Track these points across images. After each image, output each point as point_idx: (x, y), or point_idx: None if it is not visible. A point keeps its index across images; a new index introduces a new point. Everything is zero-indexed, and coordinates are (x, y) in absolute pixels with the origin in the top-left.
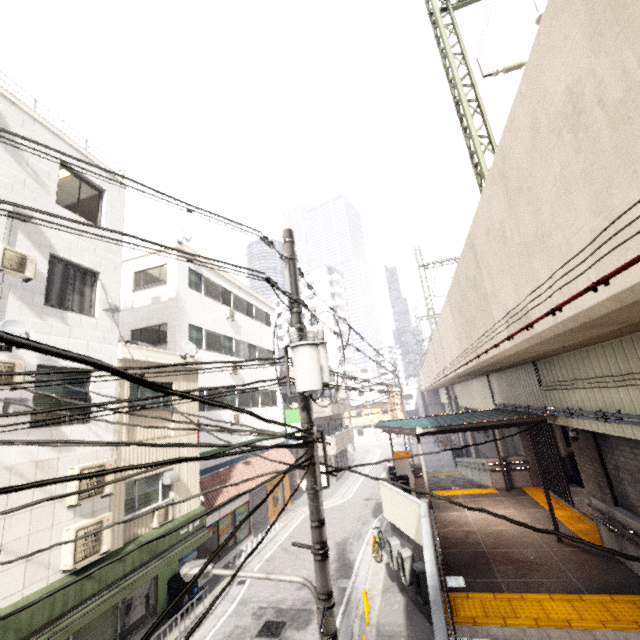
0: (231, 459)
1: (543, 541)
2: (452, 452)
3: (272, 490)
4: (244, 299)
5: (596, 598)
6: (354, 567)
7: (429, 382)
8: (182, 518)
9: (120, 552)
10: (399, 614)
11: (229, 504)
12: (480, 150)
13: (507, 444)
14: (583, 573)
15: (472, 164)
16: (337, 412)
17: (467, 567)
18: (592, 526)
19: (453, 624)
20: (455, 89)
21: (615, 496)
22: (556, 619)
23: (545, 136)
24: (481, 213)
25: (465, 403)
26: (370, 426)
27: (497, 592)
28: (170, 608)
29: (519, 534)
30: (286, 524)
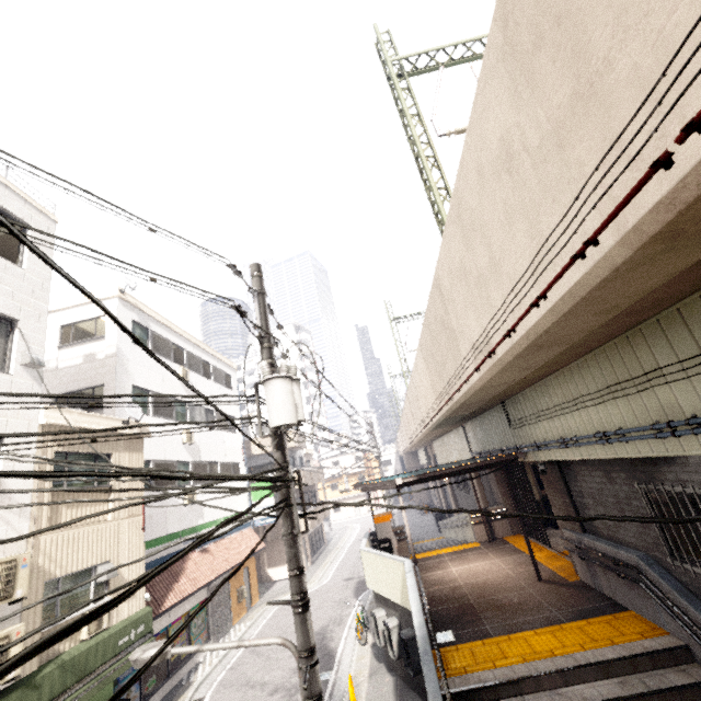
0: (184, 547)
1: (525, 583)
2: (435, 516)
3: (251, 508)
4: (200, 357)
5: (575, 625)
6: (336, 656)
7: (407, 442)
8: (121, 624)
9: (34, 677)
10: (389, 696)
11: (182, 604)
12: (439, 200)
13: (486, 495)
14: (562, 605)
15: (433, 213)
16: (310, 483)
17: (455, 621)
18: (567, 562)
19: (444, 672)
20: (414, 145)
21: (582, 523)
22: (541, 651)
23: (489, 178)
24: (444, 254)
25: (444, 460)
26: (348, 490)
27: (485, 638)
28: (159, 571)
29: (503, 580)
30: (254, 622)
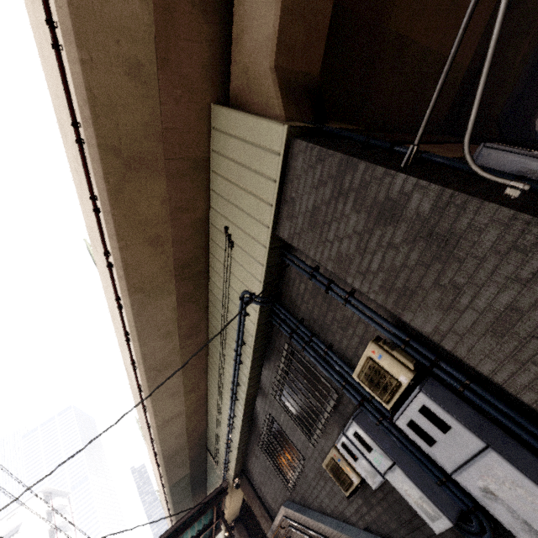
0: None
1: None
2: None
3: None
4: None
5: None
6: None
7: None
8: None
9: None
10: None
11: None
12: None
13: None
14: None
15: None
16: None
17: None
18: None
19: None
20: None
21: (271, 515)
22: None
23: (107, 291)
24: (118, 342)
25: None
26: None
27: None
28: None
29: None
30: None
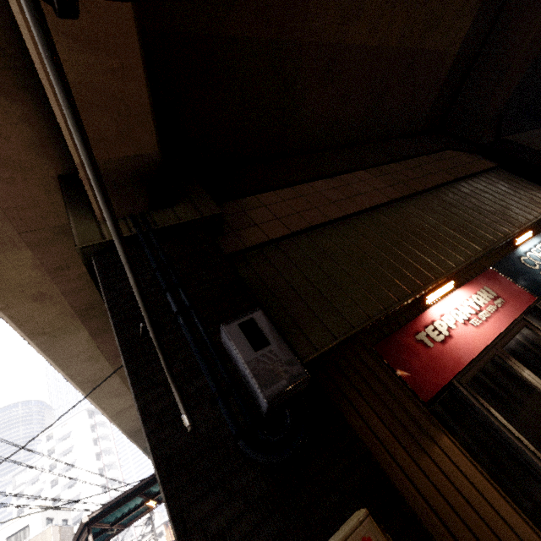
0: None
1: None
2: None
3: None
4: None
5: None
6: None
7: None
8: None
9: None
10: None
11: None
12: None
13: None
14: None
15: None
16: None
17: None
18: None
19: None
20: None
21: None
22: None
23: None
24: None
25: None
26: None
27: None
28: None
29: None
30: None
